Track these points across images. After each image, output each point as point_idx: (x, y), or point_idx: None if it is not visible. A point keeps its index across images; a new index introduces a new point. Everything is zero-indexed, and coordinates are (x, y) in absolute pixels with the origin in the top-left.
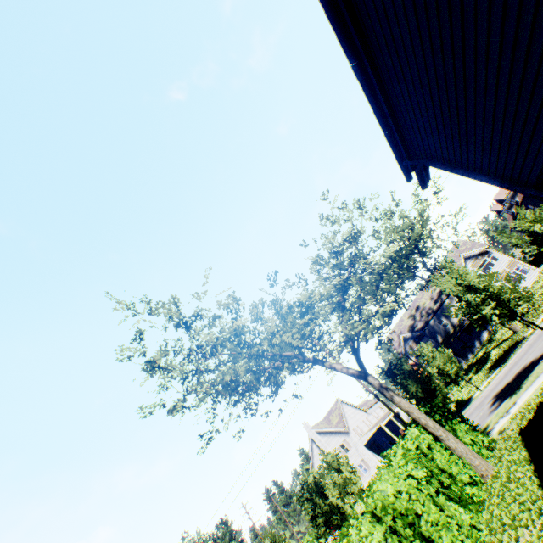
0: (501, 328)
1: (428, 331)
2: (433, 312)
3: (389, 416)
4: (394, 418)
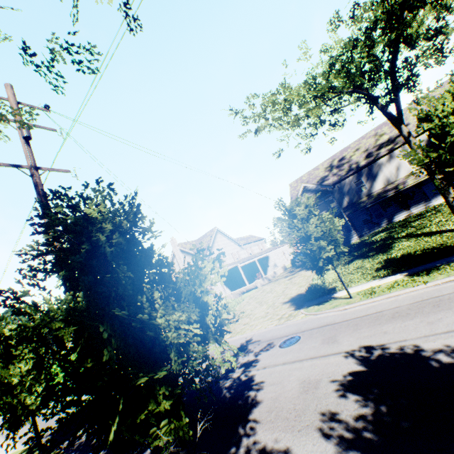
0: (436, 215)
1: (337, 189)
2: (357, 168)
3: (253, 259)
4: (263, 260)
